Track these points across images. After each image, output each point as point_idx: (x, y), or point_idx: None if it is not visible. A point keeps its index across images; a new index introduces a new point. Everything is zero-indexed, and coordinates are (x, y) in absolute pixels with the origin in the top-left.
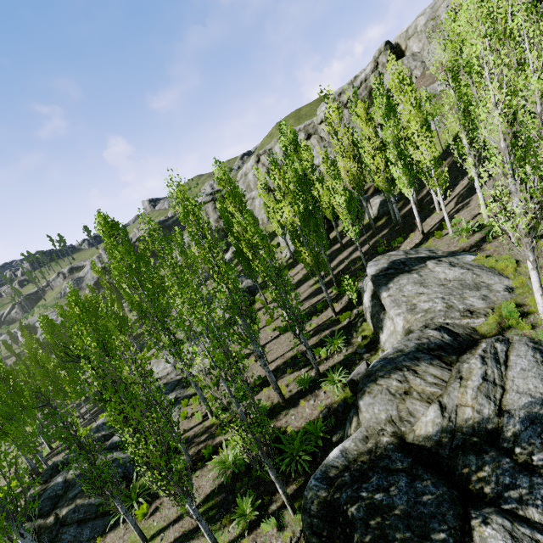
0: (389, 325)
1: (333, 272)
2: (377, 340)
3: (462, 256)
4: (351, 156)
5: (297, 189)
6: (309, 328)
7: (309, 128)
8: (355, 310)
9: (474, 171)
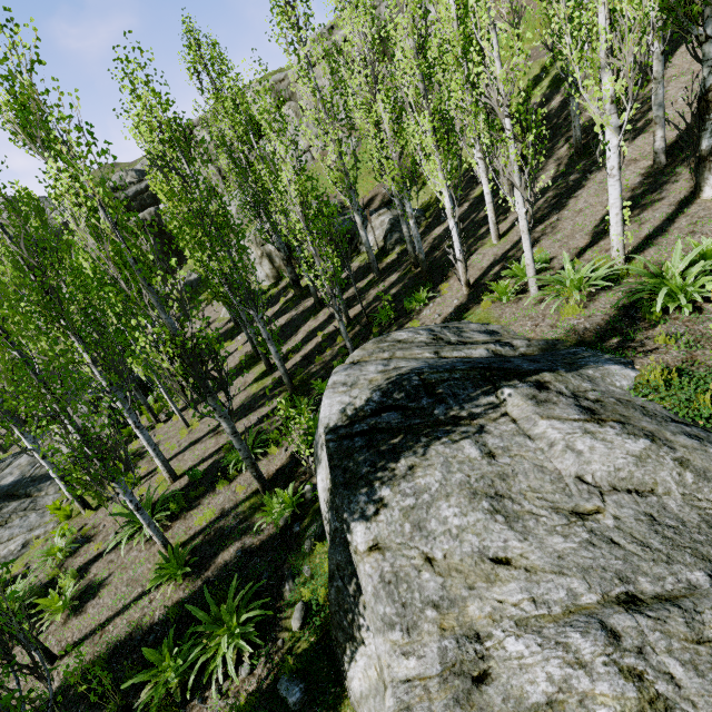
0: (373, 646)
1: (294, 357)
2: (340, 665)
3: (601, 370)
4: (329, 107)
5: (174, 152)
6: (198, 524)
7: (281, 87)
8: (306, 487)
9: (613, 123)
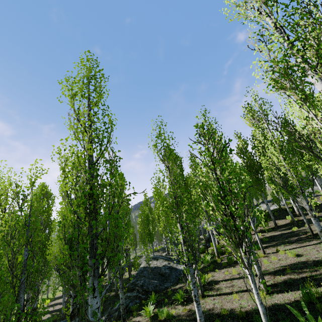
0: None
1: None
2: None
3: None
4: None
5: None
6: None
7: None
8: None
9: None
